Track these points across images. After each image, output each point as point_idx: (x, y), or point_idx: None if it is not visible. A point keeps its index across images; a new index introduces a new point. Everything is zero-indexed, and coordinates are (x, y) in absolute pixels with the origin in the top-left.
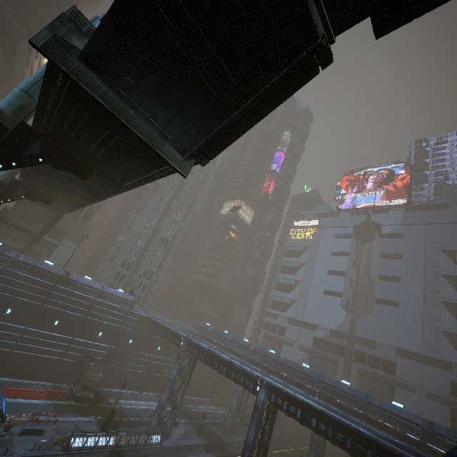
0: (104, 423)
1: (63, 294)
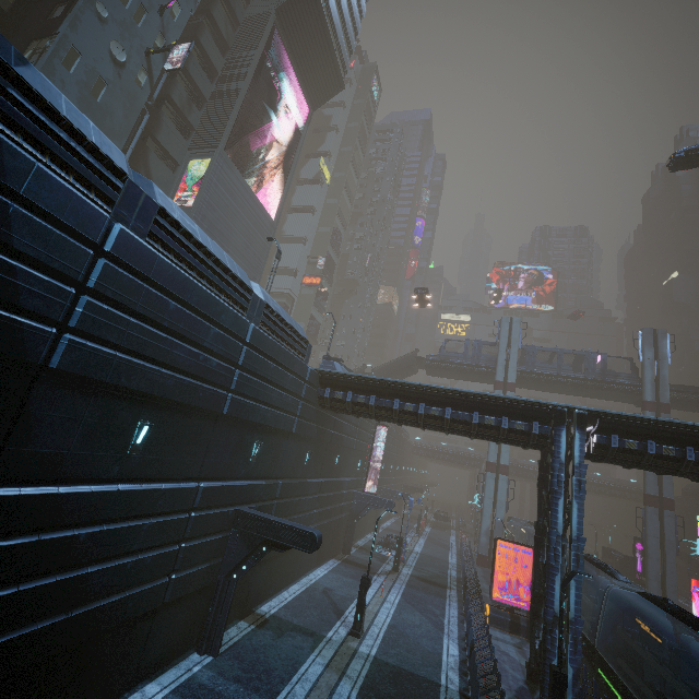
0: (476, 528)
1: (400, 442)
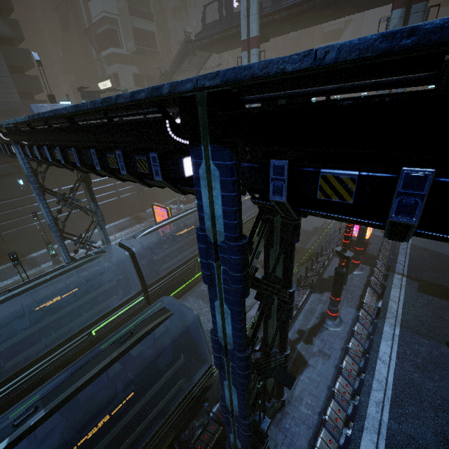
0: None
1: None
